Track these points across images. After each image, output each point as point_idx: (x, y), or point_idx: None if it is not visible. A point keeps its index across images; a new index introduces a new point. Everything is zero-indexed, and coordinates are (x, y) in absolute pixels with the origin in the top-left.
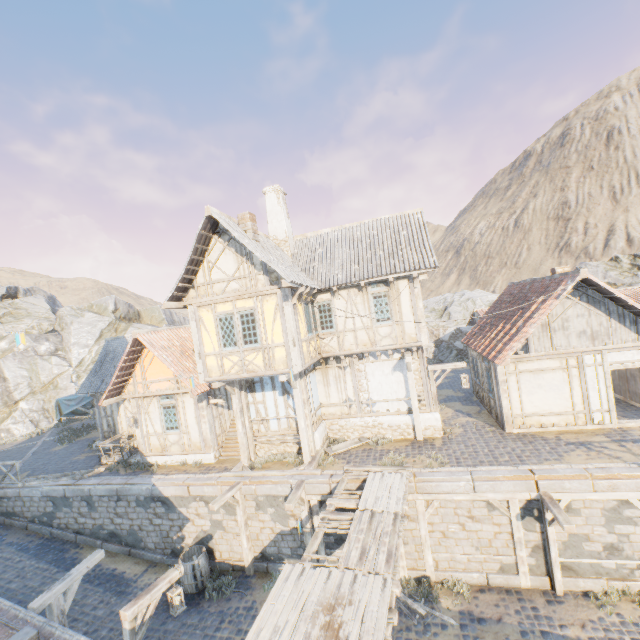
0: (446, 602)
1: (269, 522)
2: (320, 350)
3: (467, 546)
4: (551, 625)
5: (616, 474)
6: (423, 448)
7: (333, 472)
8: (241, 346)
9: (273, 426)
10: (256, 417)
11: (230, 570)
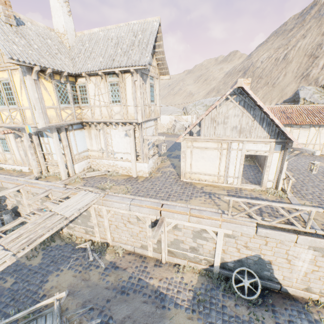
0: (108, 256)
1: (40, 205)
2: (81, 117)
3: (127, 234)
4: (146, 276)
5: (203, 215)
6: (130, 182)
7: (71, 187)
8: (7, 106)
9: (55, 158)
10: (46, 151)
11: (24, 223)
